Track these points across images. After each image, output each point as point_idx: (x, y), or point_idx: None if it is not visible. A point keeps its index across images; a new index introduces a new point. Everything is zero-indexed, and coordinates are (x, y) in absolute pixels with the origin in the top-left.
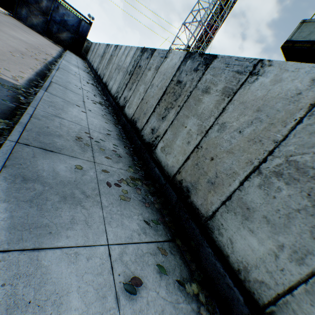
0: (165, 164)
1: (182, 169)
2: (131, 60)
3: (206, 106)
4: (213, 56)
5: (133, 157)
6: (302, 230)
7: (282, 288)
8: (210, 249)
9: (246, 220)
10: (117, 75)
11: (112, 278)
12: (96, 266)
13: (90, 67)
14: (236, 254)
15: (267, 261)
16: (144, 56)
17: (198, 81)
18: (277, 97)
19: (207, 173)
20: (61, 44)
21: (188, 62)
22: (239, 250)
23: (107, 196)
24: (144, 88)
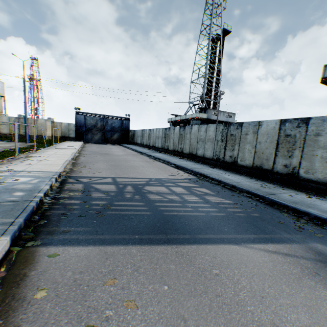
0: (315, 179)
1: None
2: (215, 133)
3: (324, 141)
4: (307, 118)
5: (282, 185)
6: None
7: None
8: None
9: None
10: (204, 145)
11: None
12: None
13: (151, 147)
14: None
15: None
16: (232, 128)
17: (305, 132)
18: None
19: None
20: (115, 142)
21: (286, 124)
22: None
23: (316, 201)
24: (251, 146)
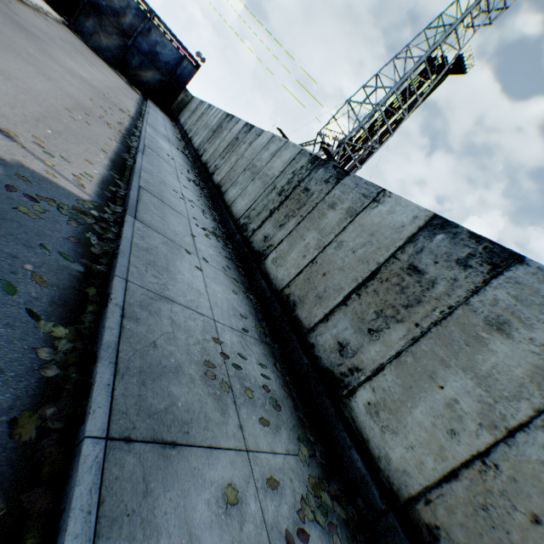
0: (380, 451)
1: (437, 495)
2: (284, 167)
3: (503, 364)
4: (513, 255)
5: (292, 394)
6: None
7: None
8: None
9: None
10: (249, 181)
11: None
12: None
13: (186, 139)
14: None
15: None
16: (318, 174)
17: (470, 293)
18: None
19: None
20: (140, 87)
21: (440, 237)
22: None
23: None
24: (318, 240)
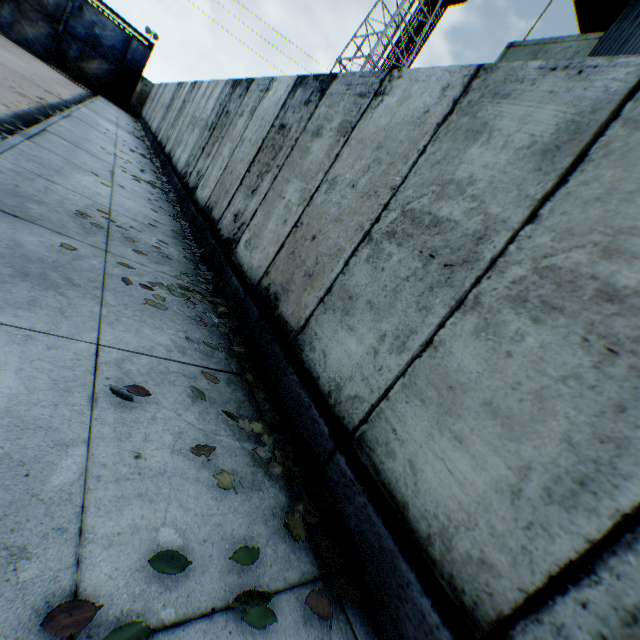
0: (248, 266)
1: (272, 266)
2: (214, 104)
3: (315, 157)
4: (333, 77)
5: (198, 266)
6: (409, 303)
7: (378, 395)
8: (296, 376)
9: (346, 315)
10: (190, 134)
11: (93, 379)
12: (64, 359)
13: (146, 129)
14: (329, 371)
15: (366, 364)
16: (236, 95)
17: (308, 121)
18: (403, 122)
19: (306, 261)
20: (88, 82)
21: (298, 93)
22: (333, 364)
23: (119, 295)
24: (230, 149)
